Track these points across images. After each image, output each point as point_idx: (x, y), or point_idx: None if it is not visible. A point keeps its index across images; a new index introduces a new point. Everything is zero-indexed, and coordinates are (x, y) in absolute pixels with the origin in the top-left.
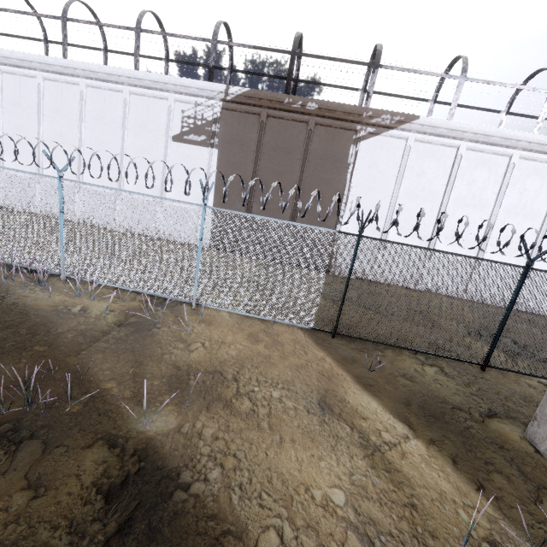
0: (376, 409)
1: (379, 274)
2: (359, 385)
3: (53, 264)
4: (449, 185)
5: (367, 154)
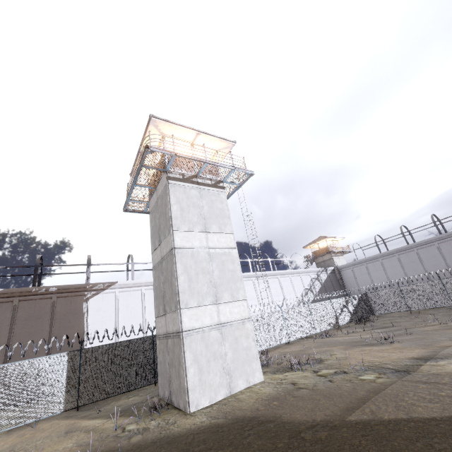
0: (96, 421)
1: None
2: (90, 419)
3: None
4: (143, 307)
5: (94, 304)
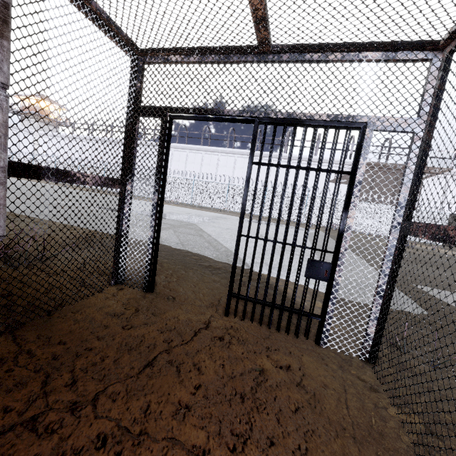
0: None
1: None
2: None
3: None
4: None
5: (426, 185)
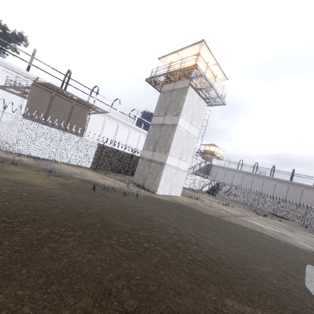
0: (110, 179)
1: None
2: (105, 176)
3: None
4: (116, 133)
5: (93, 119)
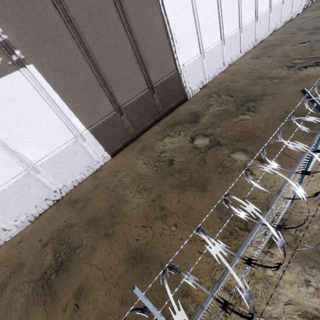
0: None
1: (208, 76)
2: None
3: None
4: None
5: None
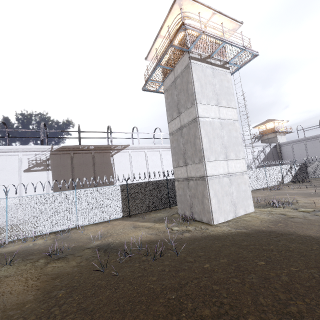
0: (147, 223)
1: None
2: (141, 222)
3: (0, 238)
4: (147, 162)
5: (117, 159)
